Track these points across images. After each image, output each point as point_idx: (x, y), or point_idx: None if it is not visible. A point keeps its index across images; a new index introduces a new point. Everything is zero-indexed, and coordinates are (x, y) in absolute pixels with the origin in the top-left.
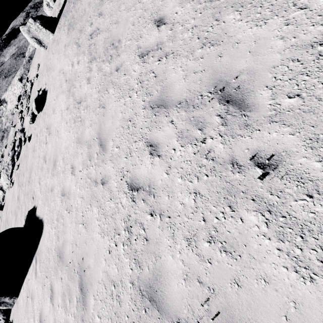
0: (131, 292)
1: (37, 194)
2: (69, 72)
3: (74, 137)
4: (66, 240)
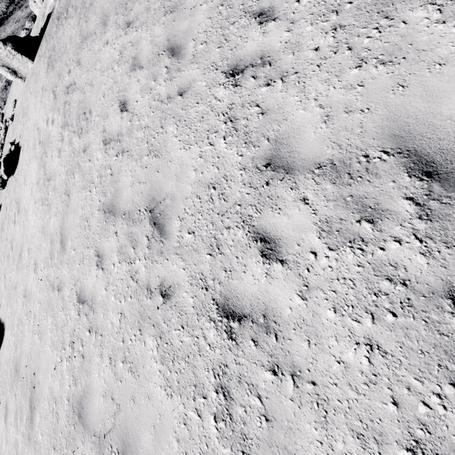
0: (66, 409)
1: (1, 289)
2: (43, 132)
3: (40, 225)
4: (23, 351)
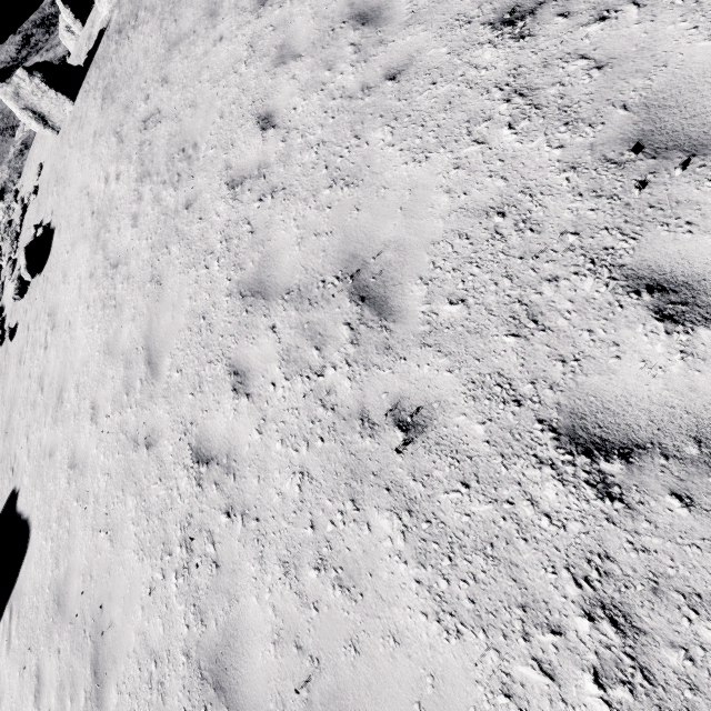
0: (184, 674)
1: (20, 461)
2: (99, 196)
3: (101, 341)
4: (73, 566)
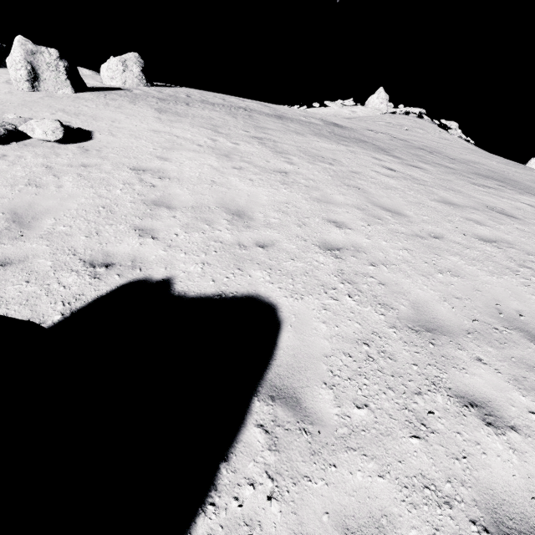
0: None
1: (146, 254)
2: (206, 142)
3: (302, 196)
4: (422, 300)
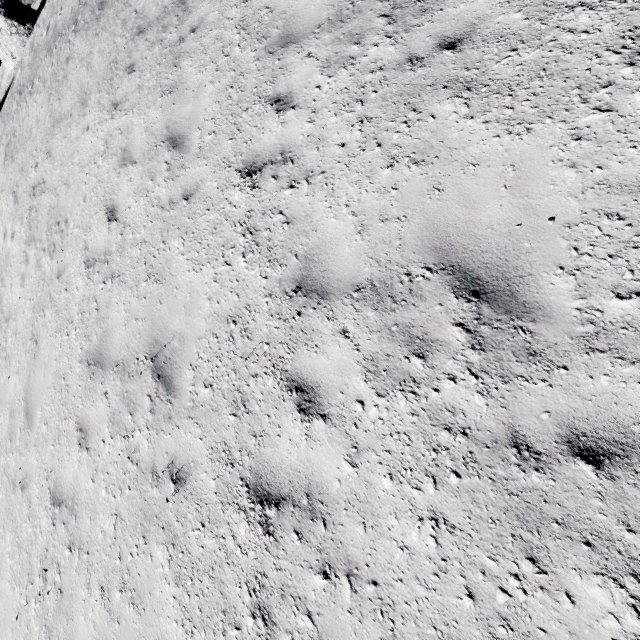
0: None
1: None
2: None
3: None
4: None
